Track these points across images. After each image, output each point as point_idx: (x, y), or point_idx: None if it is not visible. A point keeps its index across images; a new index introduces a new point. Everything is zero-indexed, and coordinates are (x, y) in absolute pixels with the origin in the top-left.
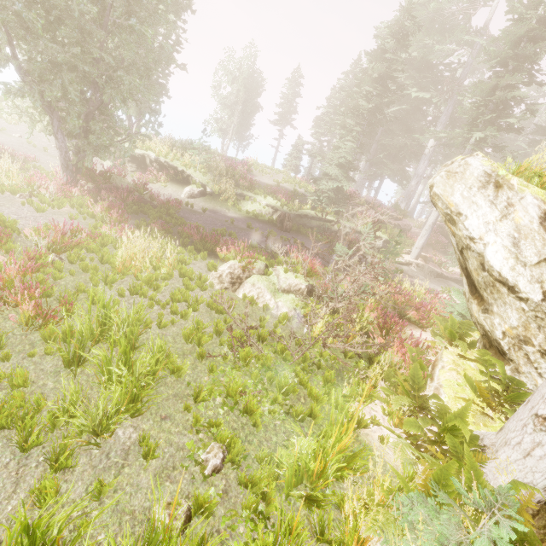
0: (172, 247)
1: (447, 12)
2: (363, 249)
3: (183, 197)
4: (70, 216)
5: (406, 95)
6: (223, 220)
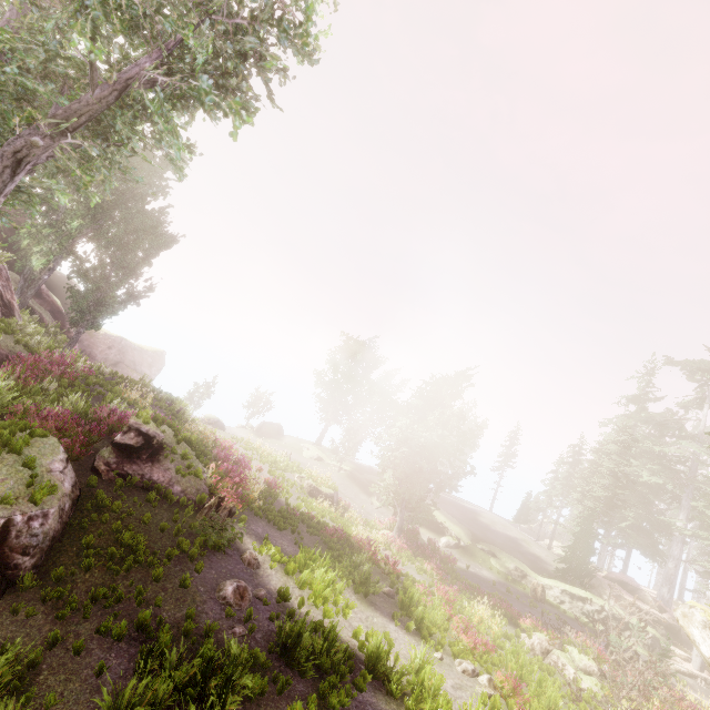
0: (497, 613)
1: (658, 418)
2: (636, 645)
3: (441, 546)
4: (418, 571)
5: (637, 472)
6: (485, 580)
